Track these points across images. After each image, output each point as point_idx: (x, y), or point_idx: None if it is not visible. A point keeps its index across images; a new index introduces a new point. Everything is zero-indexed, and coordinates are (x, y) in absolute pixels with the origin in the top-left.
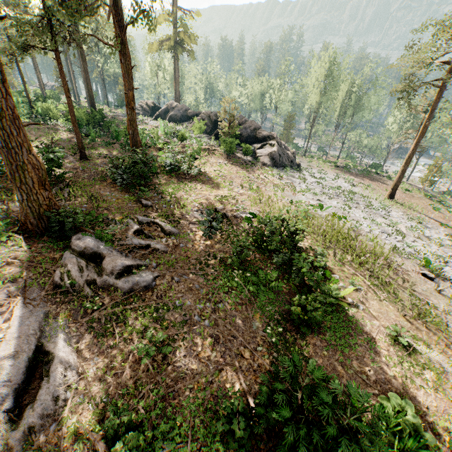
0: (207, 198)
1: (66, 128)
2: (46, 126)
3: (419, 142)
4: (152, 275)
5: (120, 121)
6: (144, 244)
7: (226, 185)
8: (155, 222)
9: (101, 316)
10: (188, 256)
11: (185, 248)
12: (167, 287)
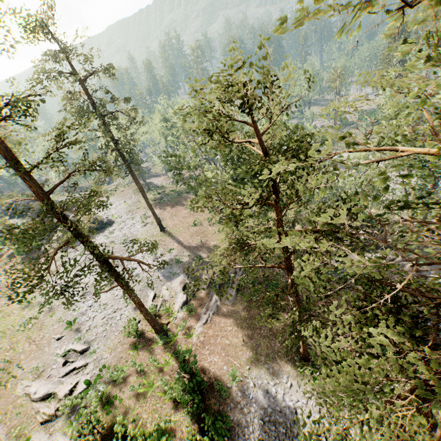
0: None
1: None
2: None
3: (144, 195)
4: None
5: None
6: None
7: None
8: None
9: None
10: None
11: None
12: None
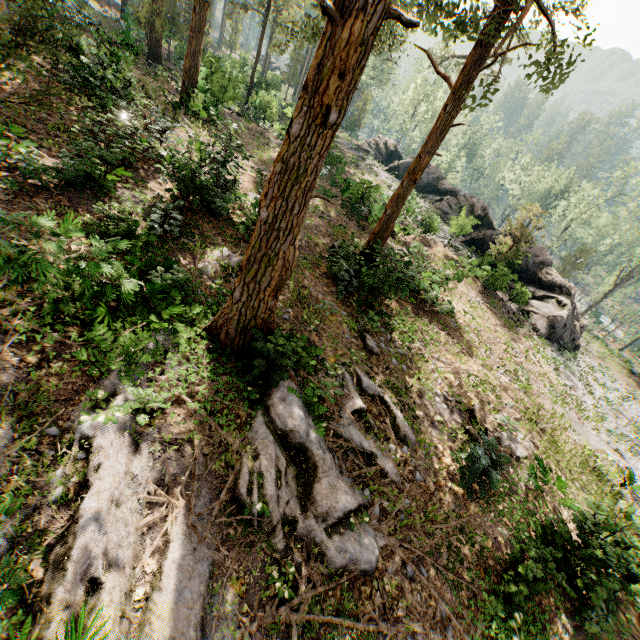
0: (457, 375)
1: None
2: (256, 128)
3: None
4: (376, 545)
5: (344, 155)
6: (366, 450)
7: (480, 352)
8: (383, 398)
9: (292, 623)
10: (428, 511)
11: (423, 488)
12: (396, 587)
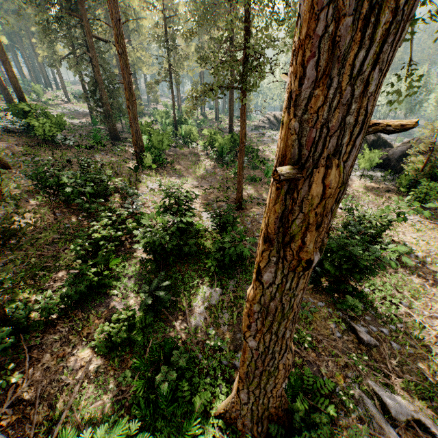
0: None
1: (210, 158)
2: (188, 150)
3: None
4: None
5: (250, 138)
6: None
7: None
8: (418, 419)
9: None
10: None
11: None
12: None
